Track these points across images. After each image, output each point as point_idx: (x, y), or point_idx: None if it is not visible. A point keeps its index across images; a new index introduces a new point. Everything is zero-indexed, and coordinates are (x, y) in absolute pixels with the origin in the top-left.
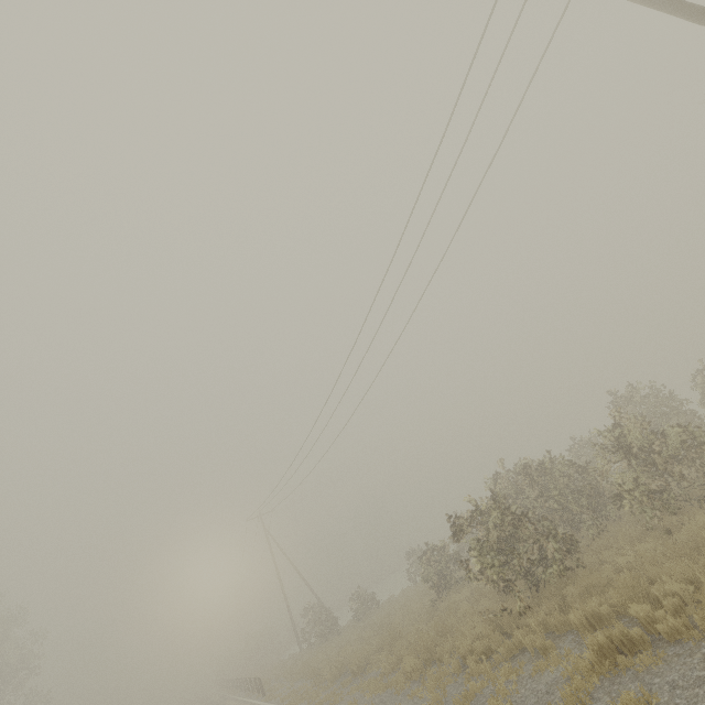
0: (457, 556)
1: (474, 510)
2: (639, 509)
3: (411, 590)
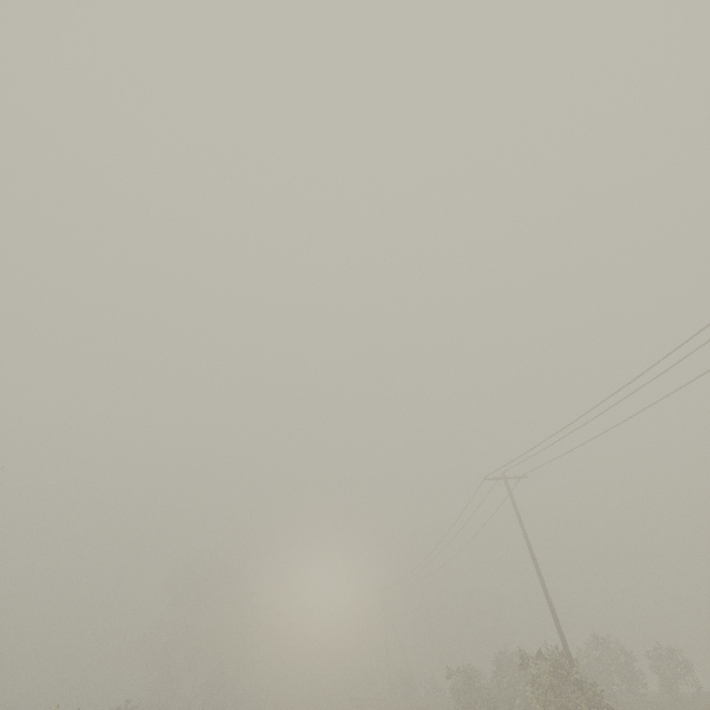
0: None
1: (458, 669)
2: (518, 705)
3: None
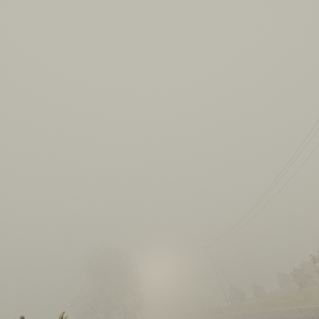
0: (308, 275)
1: None
2: None
3: (282, 289)
